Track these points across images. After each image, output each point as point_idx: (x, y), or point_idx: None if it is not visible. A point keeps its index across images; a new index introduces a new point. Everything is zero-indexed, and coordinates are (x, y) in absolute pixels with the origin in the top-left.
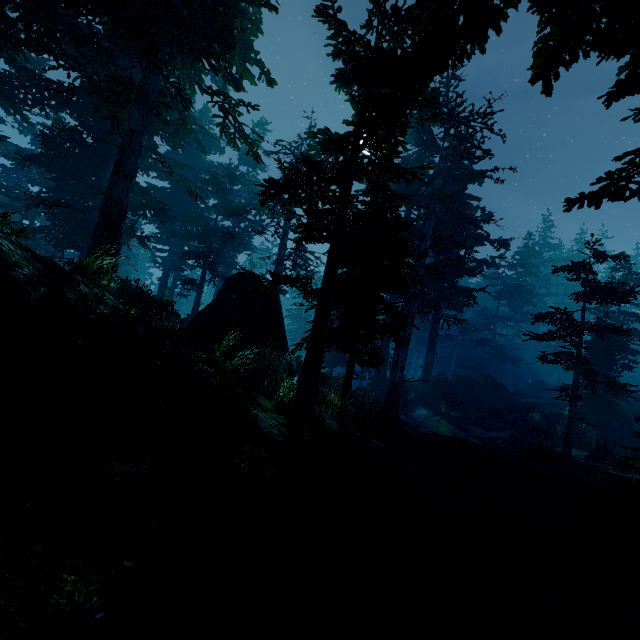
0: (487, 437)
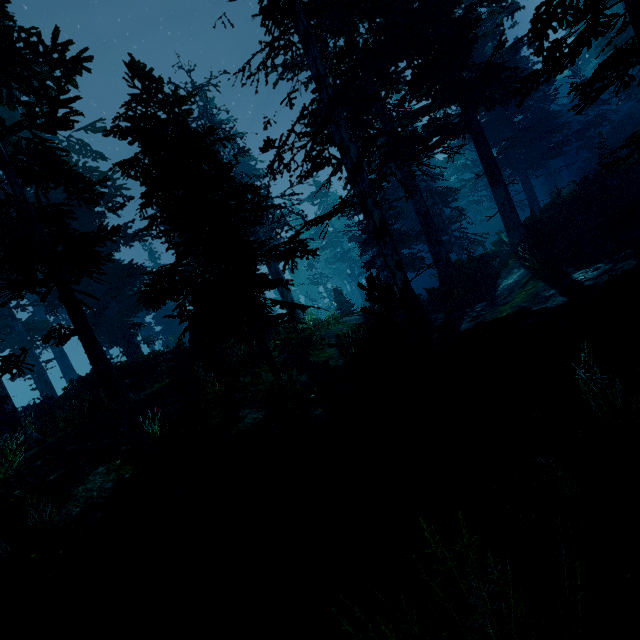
0: (590, 278)
